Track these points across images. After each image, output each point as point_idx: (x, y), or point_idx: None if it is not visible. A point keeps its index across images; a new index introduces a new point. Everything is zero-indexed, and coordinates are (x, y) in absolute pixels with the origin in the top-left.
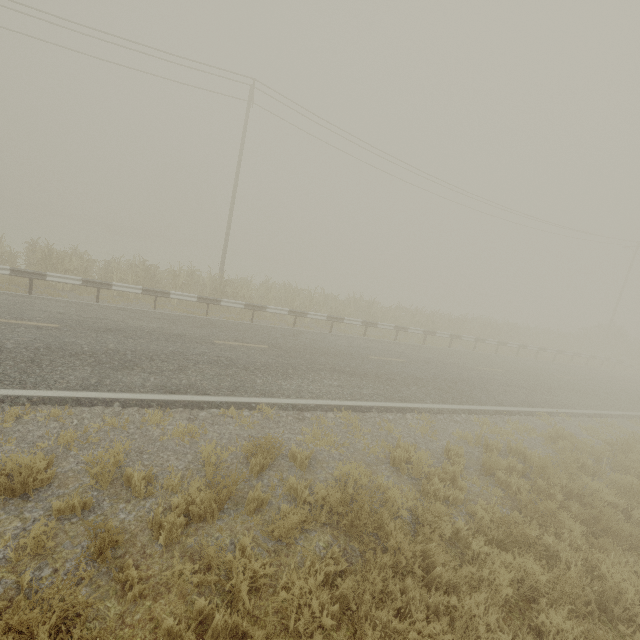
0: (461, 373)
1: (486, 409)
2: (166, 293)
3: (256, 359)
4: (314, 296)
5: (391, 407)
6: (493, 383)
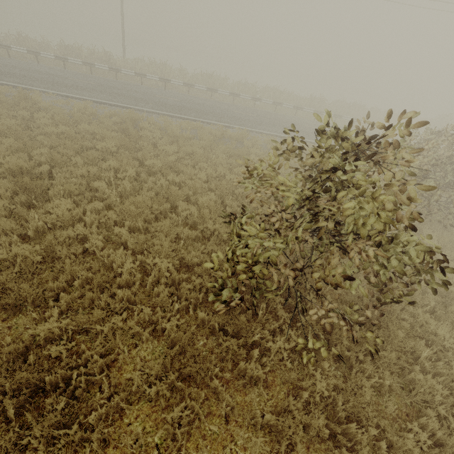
0: (209, 109)
1: (181, 116)
2: (66, 59)
3: (77, 85)
4: (166, 68)
5: (118, 105)
6: (222, 115)
